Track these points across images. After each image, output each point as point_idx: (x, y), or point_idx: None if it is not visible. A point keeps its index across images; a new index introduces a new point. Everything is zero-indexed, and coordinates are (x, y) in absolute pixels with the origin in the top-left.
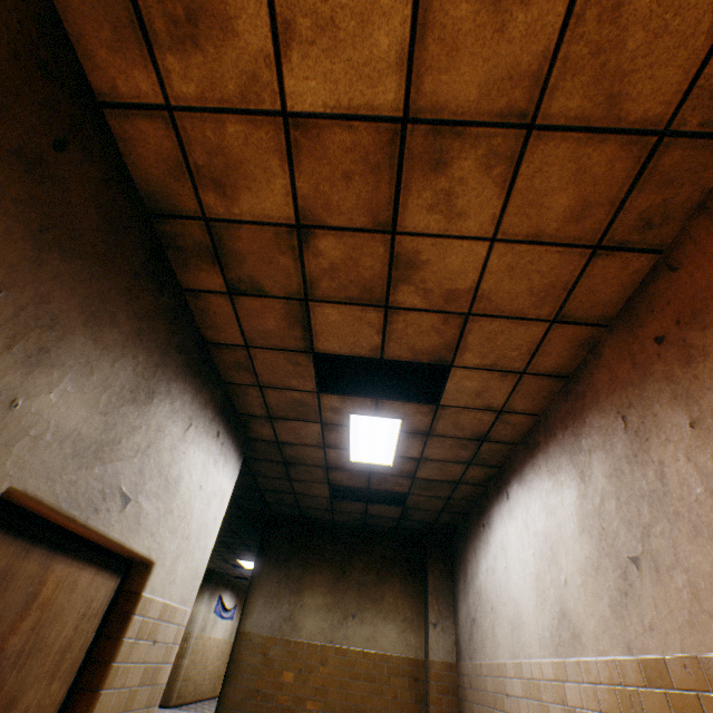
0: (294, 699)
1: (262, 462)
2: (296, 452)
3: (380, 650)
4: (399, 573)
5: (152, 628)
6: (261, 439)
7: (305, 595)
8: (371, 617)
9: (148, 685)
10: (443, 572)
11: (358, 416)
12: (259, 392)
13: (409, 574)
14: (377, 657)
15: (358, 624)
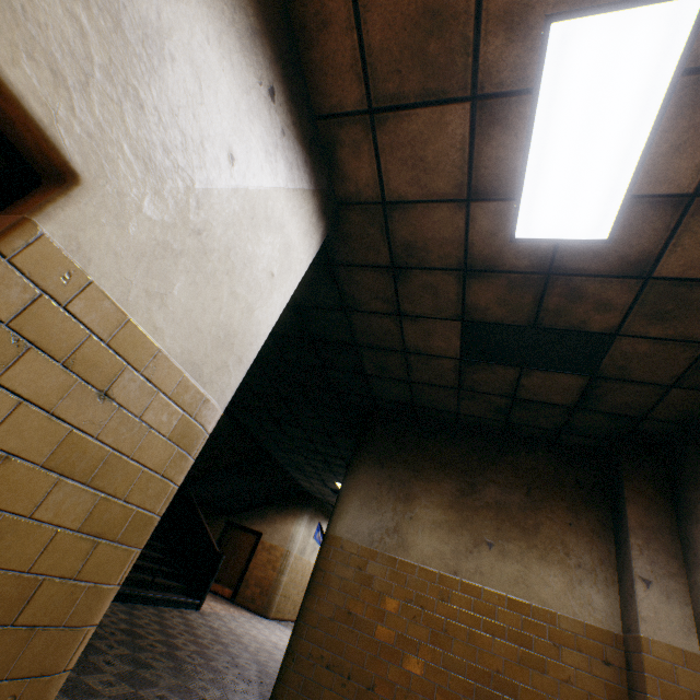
0: (400, 637)
1: (358, 275)
2: (414, 233)
3: (536, 602)
4: (564, 498)
5: (87, 354)
6: (355, 201)
7: (416, 505)
8: (518, 552)
9: (91, 488)
10: (656, 503)
11: (570, 28)
12: (347, 6)
13: (582, 502)
14: (531, 612)
15: (497, 557)
